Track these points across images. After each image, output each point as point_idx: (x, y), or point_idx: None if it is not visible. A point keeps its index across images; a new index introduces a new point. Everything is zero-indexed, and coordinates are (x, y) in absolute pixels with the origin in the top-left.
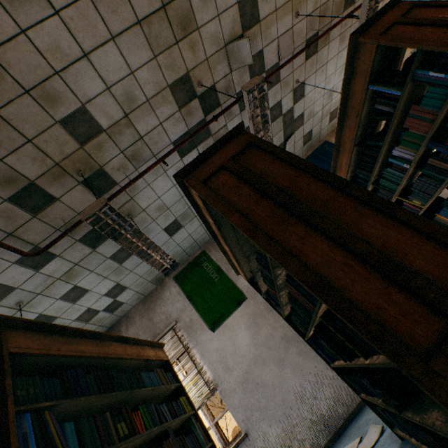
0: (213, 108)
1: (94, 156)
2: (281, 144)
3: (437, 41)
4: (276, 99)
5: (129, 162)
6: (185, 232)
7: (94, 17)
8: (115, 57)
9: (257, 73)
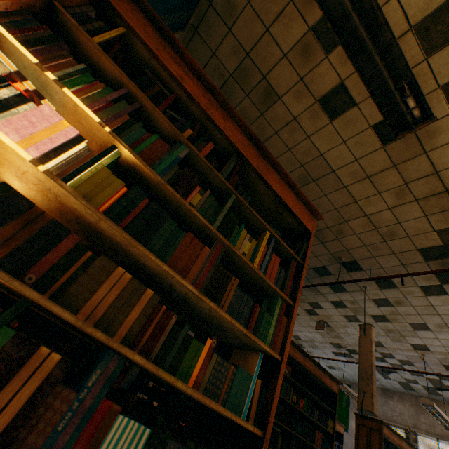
0: (355, 353)
1: (298, 341)
2: (432, 386)
3: (357, 444)
4: (413, 369)
5: (310, 346)
6: (338, 371)
7: (304, 328)
8: (309, 333)
9: (388, 356)
